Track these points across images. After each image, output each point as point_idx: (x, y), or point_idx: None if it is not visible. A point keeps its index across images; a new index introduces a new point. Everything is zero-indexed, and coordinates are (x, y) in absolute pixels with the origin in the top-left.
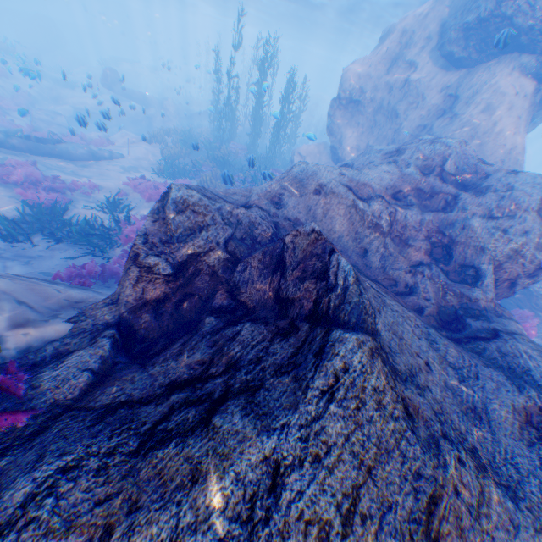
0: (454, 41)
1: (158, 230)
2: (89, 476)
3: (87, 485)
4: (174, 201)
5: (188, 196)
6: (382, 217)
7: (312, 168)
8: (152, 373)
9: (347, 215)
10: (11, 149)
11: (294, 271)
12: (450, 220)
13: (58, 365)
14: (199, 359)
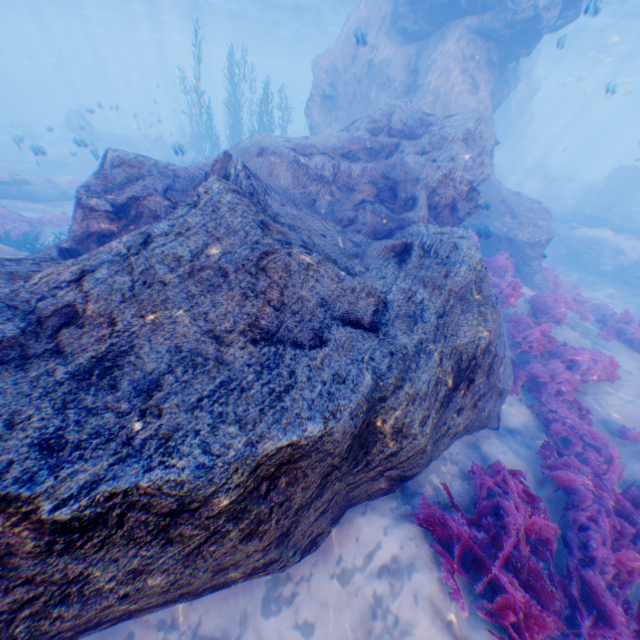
0: (404, 17)
1: (99, 183)
2: (27, 264)
3: (25, 266)
4: (111, 159)
5: (124, 155)
6: (325, 169)
7: (257, 139)
8: None
9: (292, 172)
10: None
11: None
12: (391, 165)
13: None
14: None
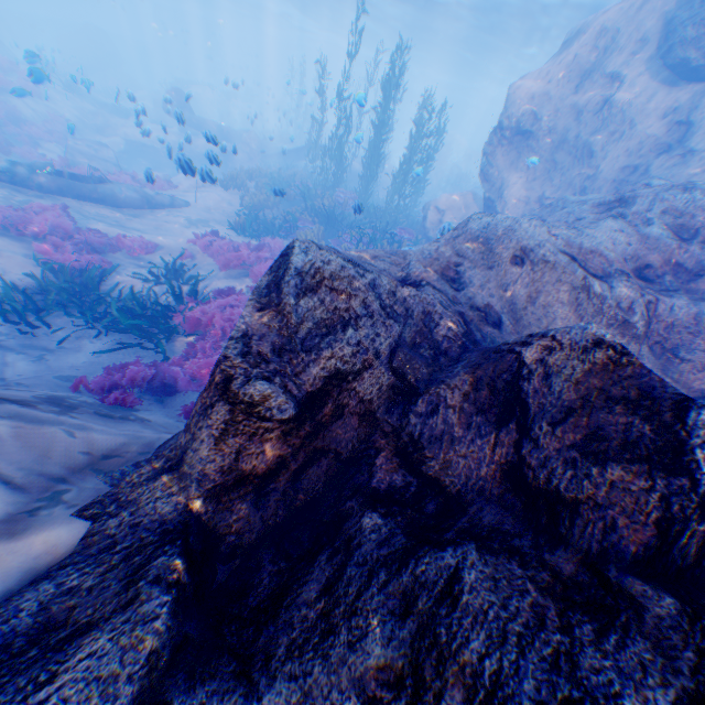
0: (691, 42)
1: (268, 327)
2: None
3: None
4: (299, 270)
5: (322, 261)
6: (632, 308)
7: (504, 223)
8: None
9: (573, 303)
10: (35, 188)
11: (559, 428)
12: None
13: (35, 687)
14: (382, 663)
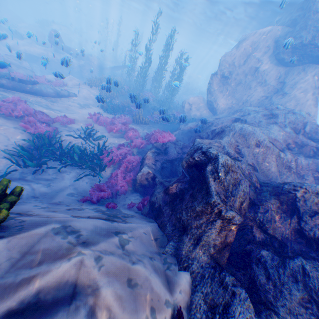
0: (286, 53)
1: (219, 188)
2: None
3: None
4: (223, 165)
5: (227, 160)
6: (291, 161)
7: (249, 129)
8: (284, 316)
9: (275, 161)
10: (0, 86)
11: (313, 218)
12: None
13: None
14: (301, 297)
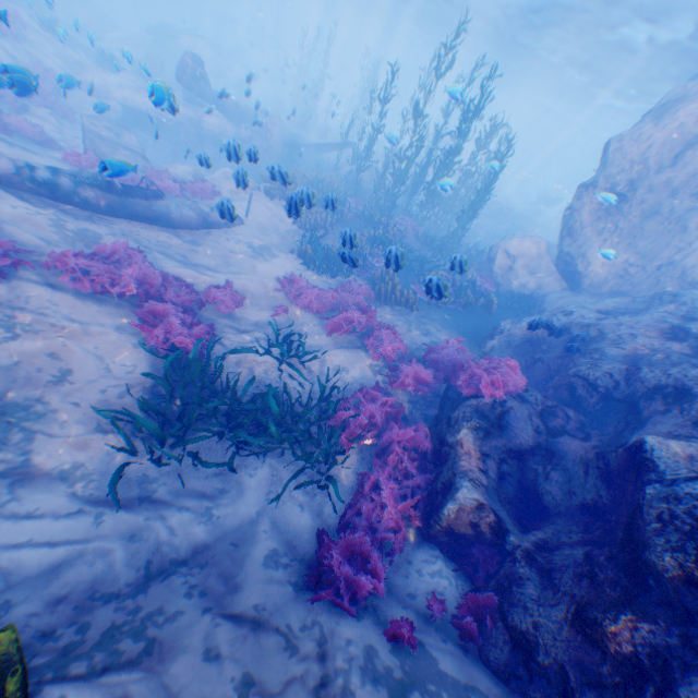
0: None
1: None
2: None
3: None
4: None
5: None
6: None
7: None
8: None
9: None
10: (79, 205)
11: None
12: None
13: None
14: None
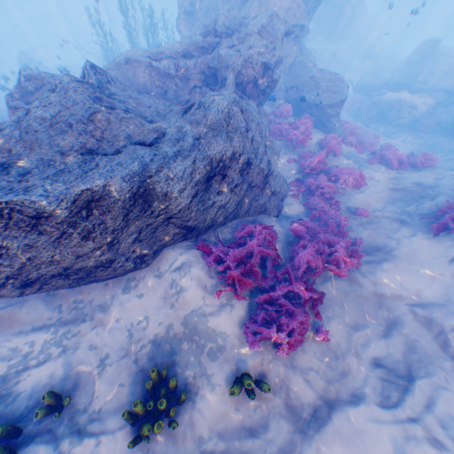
0: None
1: (19, 92)
2: None
3: None
4: (24, 76)
5: (32, 72)
6: (169, 67)
7: (125, 53)
8: None
9: (148, 72)
10: None
11: None
12: (214, 58)
13: None
14: None
